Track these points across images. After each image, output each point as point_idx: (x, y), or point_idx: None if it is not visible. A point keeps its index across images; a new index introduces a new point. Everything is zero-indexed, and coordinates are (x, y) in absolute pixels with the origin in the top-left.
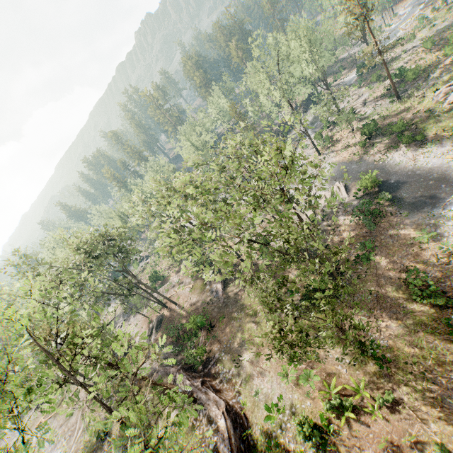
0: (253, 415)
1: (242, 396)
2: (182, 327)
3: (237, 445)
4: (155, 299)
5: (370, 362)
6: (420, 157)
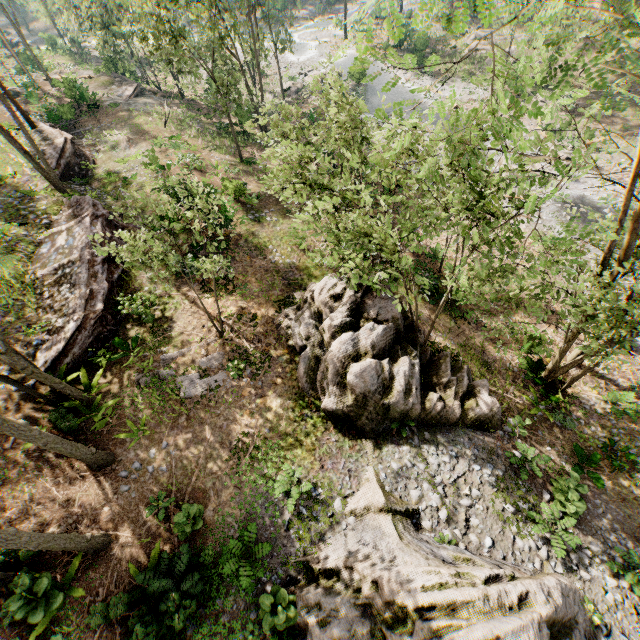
0: (103, 163)
1: (100, 153)
2: (53, 105)
3: (70, 162)
4: (17, 57)
5: (242, 165)
6: (413, 81)
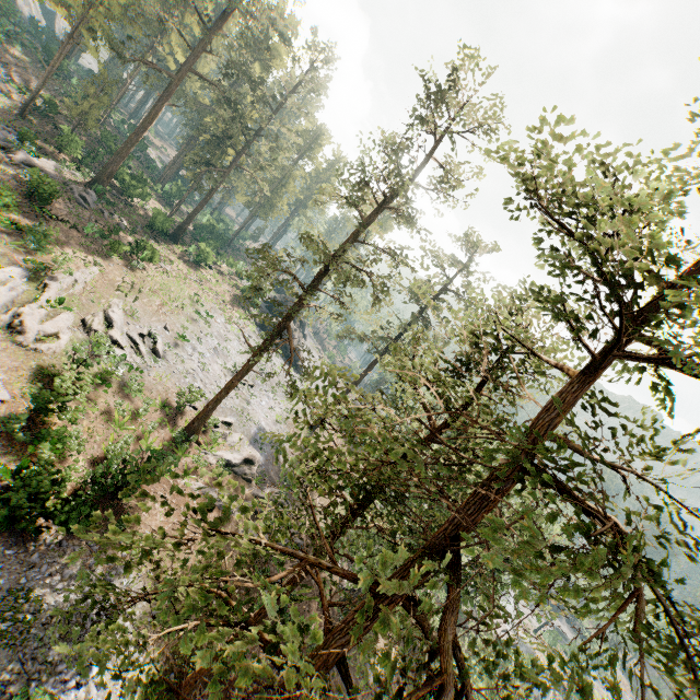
0: None
1: None
2: None
3: None
4: None
5: None
6: None
